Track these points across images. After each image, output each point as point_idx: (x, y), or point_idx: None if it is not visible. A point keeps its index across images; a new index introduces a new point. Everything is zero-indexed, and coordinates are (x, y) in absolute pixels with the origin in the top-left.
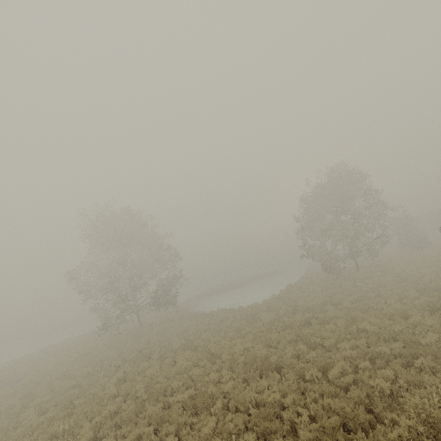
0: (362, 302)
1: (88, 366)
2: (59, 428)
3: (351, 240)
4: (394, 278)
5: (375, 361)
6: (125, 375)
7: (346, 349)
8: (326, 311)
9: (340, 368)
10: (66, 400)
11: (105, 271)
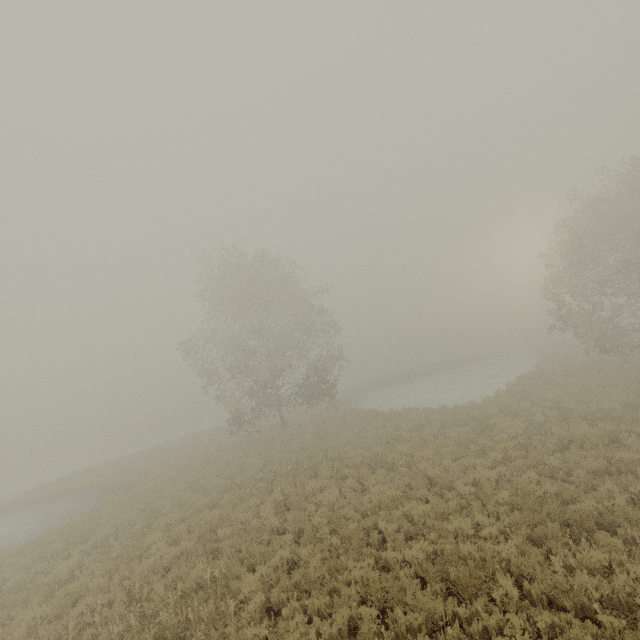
0: None
1: (223, 477)
2: (205, 575)
3: None
4: None
5: None
6: (285, 497)
7: None
8: None
9: None
10: (205, 526)
11: (232, 345)
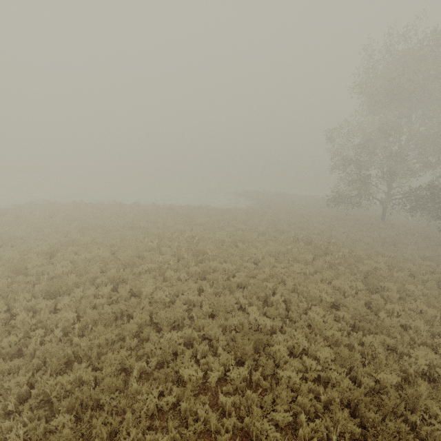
0: None
1: (291, 225)
2: (209, 250)
3: None
4: None
5: None
6: (288, 252)
7: None
8: None
9: None
10: (241, 237)
11: (368, 139)
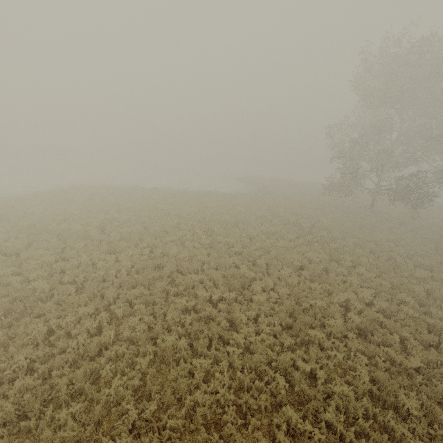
0: None
1: (287, 211)
2: (216, 228)
3: None
4: None
5: None
6: (278, 232)
7: None
8: None
9: (307, 430)
10: (242, 219)
11: (365, 133)
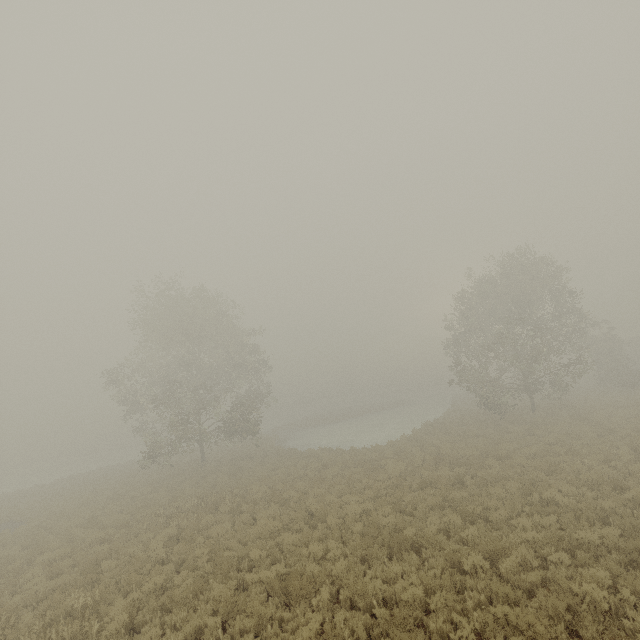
0: (546, 459)
1: (124, 513)
2: (78, 602)
3: (529, 365)
4: (592, 427)
5: (576, 553)
6: (179, 531)
7: (525, 529)
8: (488, 467)
9: (519, 558)
10: (90, 560)
11: (160, 375)
